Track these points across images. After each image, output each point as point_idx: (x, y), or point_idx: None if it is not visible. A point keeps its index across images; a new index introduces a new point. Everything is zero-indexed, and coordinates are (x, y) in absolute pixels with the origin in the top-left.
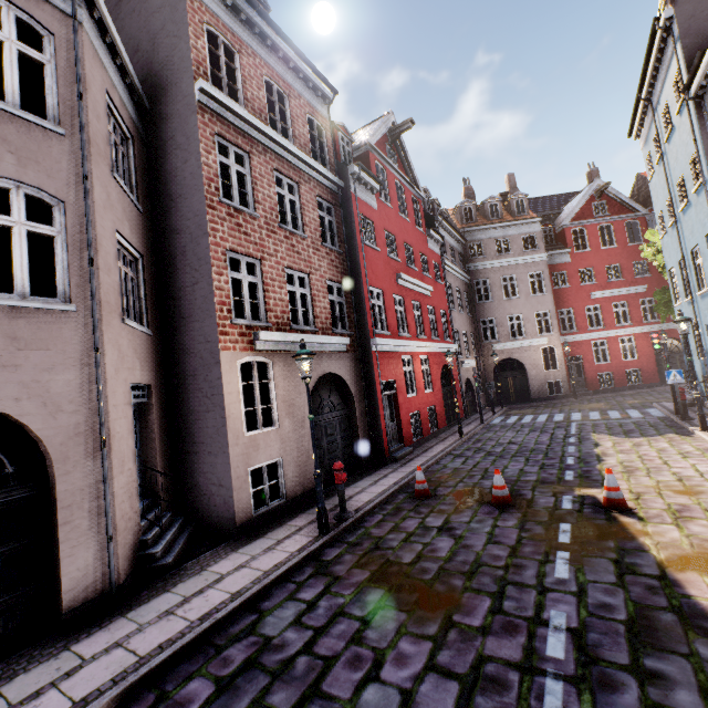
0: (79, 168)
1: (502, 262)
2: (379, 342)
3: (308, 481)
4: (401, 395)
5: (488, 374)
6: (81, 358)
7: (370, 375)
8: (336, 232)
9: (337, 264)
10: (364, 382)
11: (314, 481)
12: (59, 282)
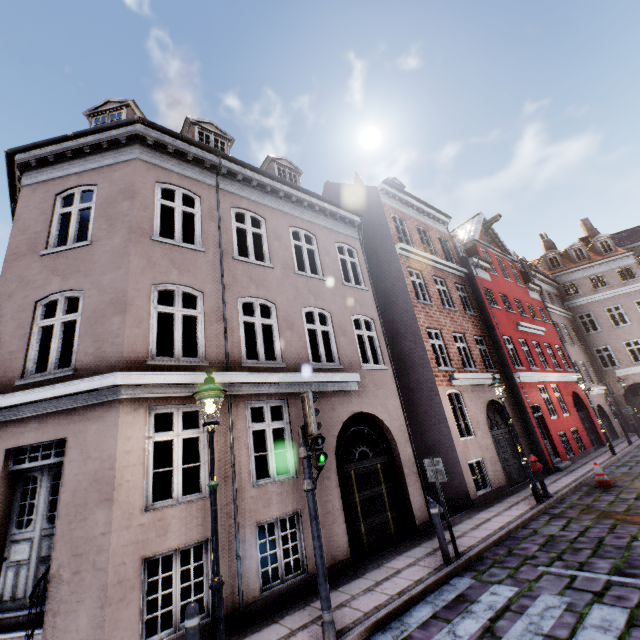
0: (373, 303)
1: (602, 295)
2: (521, 375)
3: (500, 478)
4: (546, 417)
5: (618, 400)
6: (393, 393)
7: (519, 401)
8: (469, 303)
9: (476, 324)
10: (515, 406)
11: (504, 479)
12: (379, 357)
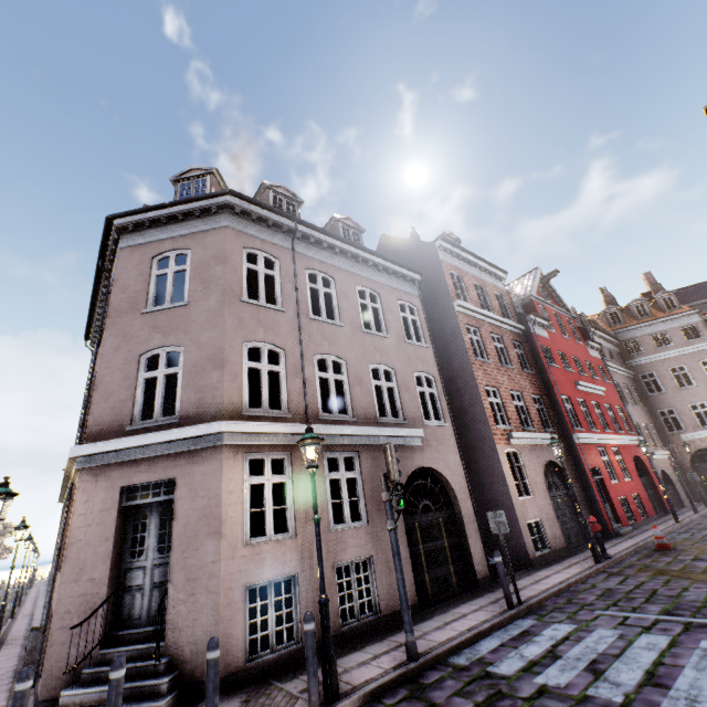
0: (434, 360)
1: (665, 355)
2: (580, 436)
3: (559, 540)
4: (606, 480)
5: (684, 466)
6: (454, 449)
7: (578, 463)
8: (526, 360)
9: (534, 382)
10: (573, 468)
11: (563, 541)
12: (439, 413)
